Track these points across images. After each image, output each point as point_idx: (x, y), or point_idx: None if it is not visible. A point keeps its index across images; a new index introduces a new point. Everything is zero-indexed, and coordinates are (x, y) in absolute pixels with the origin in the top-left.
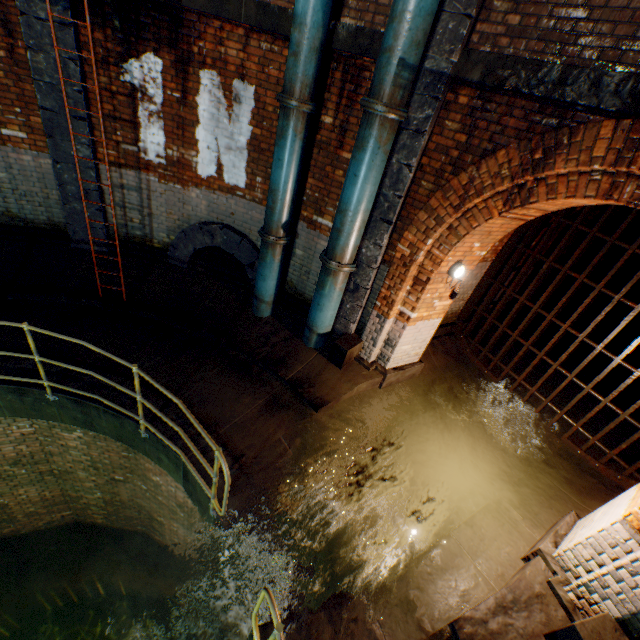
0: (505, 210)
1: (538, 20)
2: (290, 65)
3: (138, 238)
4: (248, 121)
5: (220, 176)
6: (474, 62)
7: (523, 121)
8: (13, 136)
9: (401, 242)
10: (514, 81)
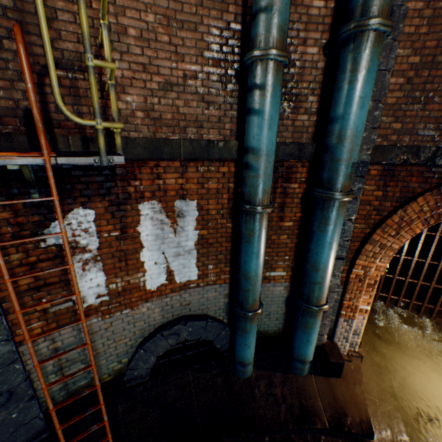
0: (424, 227)
1: (414, 125)
2: (255, 183)
3: (82, 388)
4: (193, 227)
5: (171, 280)
6: (381, 151)
7: (421, 177)
8: None
9: (354, 267)
10: (414, 158)
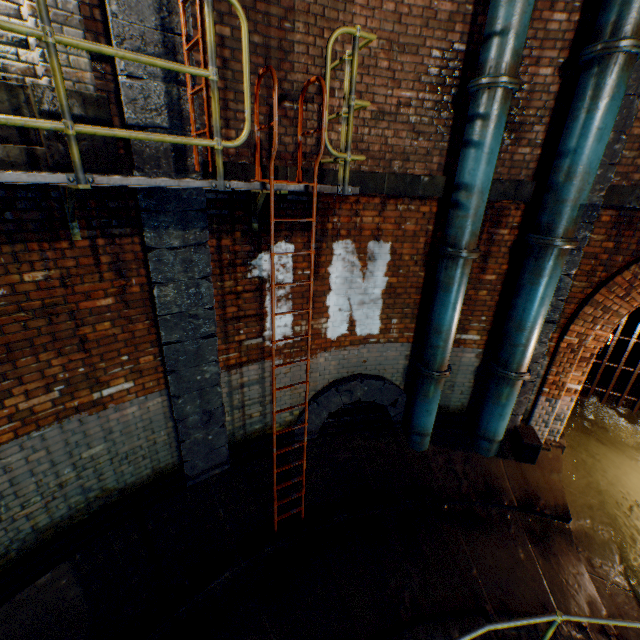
0: None
1: None
2: (463, 224)
3: (256, 432)
4: (383, 273)
5: (351, 331)
6: (618, 193)
7: None
8: (115, 392)
9: (567, 334)
10: None
